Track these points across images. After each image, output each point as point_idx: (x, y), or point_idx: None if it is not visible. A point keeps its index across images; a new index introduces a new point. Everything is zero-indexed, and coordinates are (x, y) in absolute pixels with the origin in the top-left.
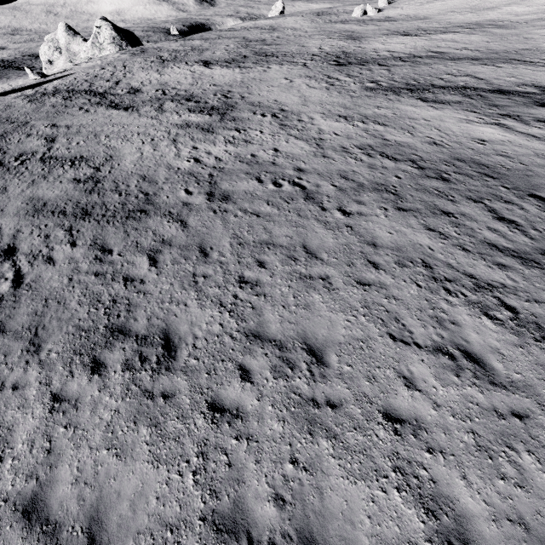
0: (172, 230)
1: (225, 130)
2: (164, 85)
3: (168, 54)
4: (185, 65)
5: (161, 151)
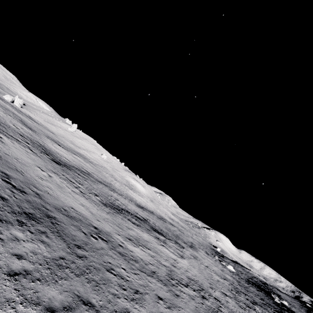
0: None
1: (101, 273)
2: None
3: None
4: None
5: None
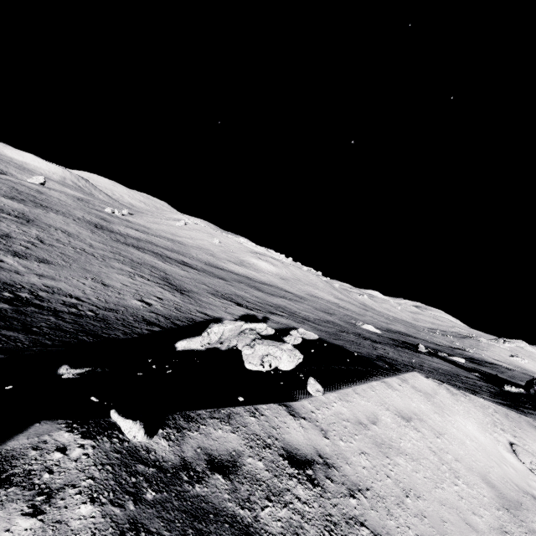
0: (29, 244)
1: (34, 227)
2: None
3: None
4: None
5: None
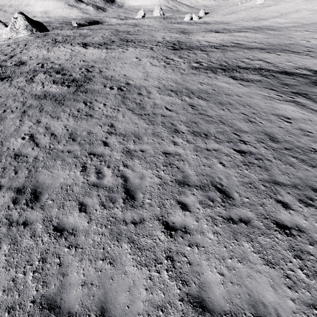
0: None
1: (74, 102)
2: (46, 60)
3: (61, 38)
4: (69, 45)
5: (4, 124)
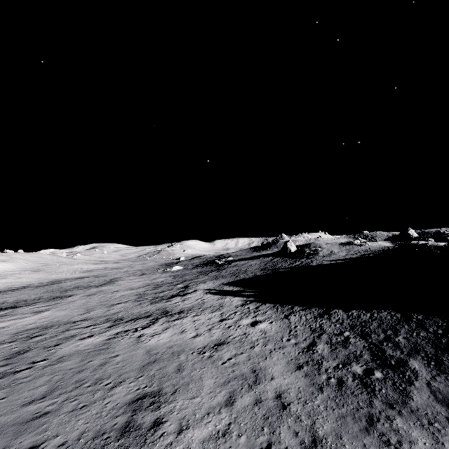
0: None
1: None
2: None
3: None
4: None
5: None
